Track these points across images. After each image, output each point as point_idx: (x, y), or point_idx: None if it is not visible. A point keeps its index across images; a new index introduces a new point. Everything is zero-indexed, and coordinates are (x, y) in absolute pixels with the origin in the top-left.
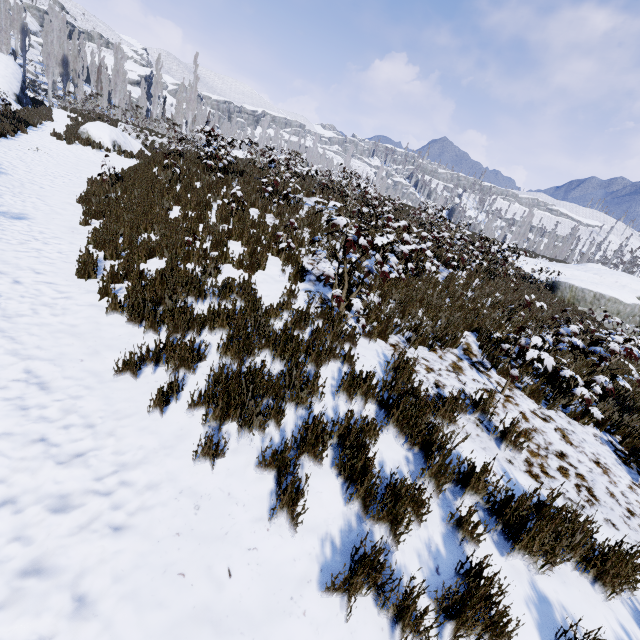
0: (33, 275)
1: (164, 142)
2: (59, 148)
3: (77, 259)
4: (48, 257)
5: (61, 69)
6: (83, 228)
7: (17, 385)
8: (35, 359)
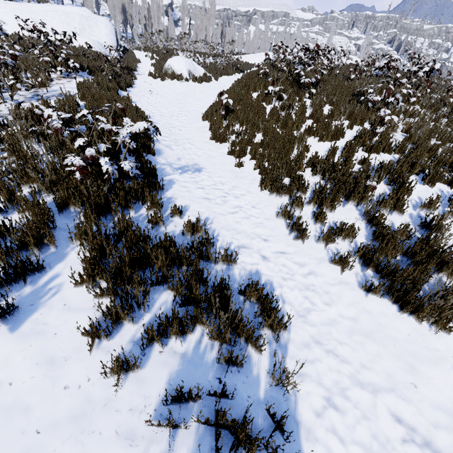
0: (265, 244)
1: (210, 61)
2: (159, 86)
3: (270, 213)
4: (252, 215)
5: (122, 16)
6: (239, 170)
7: (414, 452)
8: (380, 390)
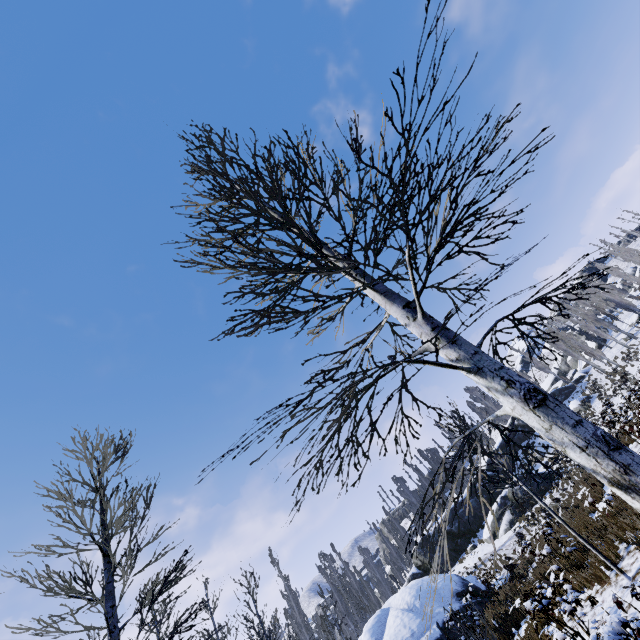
0: None
1: None
2: None
3: None
4: None
5: None
6: None
7: None
8: None
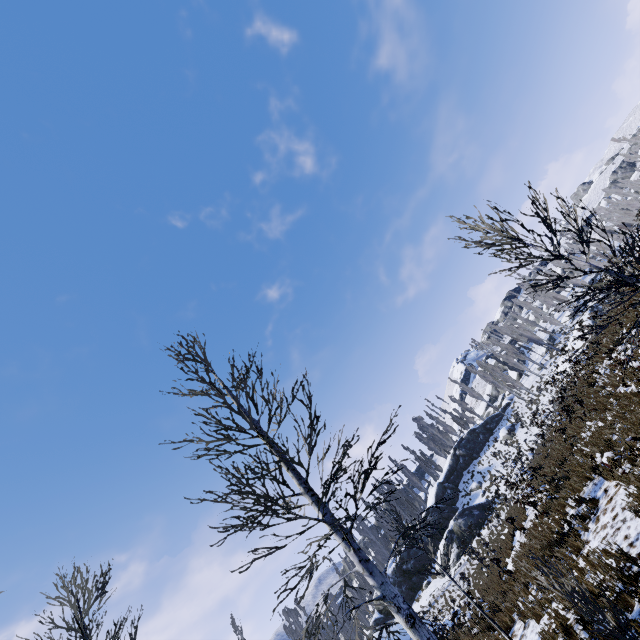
0: None
1: None
2: None
3: None
4: None
5: None
6: None
7: None
8: None
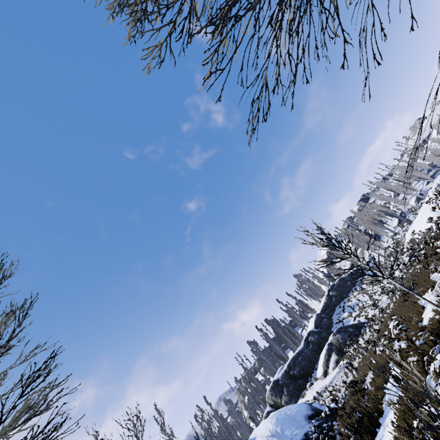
0: None
1: None
2: None
3: None
4: None
5: None
6: None
7: None
8: None
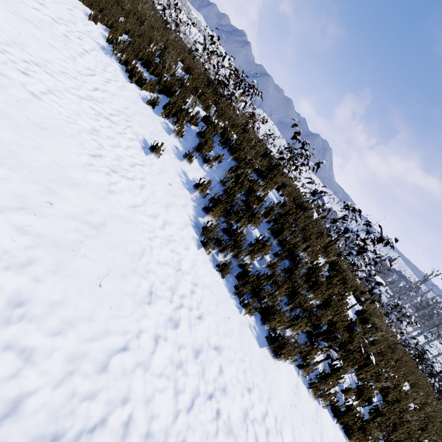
0: None
1: None
2: None
3: None
4: None
5: None
6: None
7: None
8: None
